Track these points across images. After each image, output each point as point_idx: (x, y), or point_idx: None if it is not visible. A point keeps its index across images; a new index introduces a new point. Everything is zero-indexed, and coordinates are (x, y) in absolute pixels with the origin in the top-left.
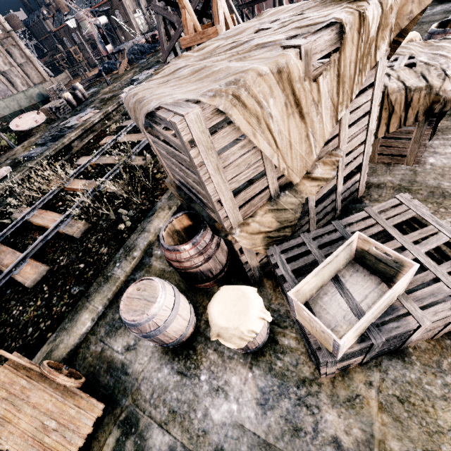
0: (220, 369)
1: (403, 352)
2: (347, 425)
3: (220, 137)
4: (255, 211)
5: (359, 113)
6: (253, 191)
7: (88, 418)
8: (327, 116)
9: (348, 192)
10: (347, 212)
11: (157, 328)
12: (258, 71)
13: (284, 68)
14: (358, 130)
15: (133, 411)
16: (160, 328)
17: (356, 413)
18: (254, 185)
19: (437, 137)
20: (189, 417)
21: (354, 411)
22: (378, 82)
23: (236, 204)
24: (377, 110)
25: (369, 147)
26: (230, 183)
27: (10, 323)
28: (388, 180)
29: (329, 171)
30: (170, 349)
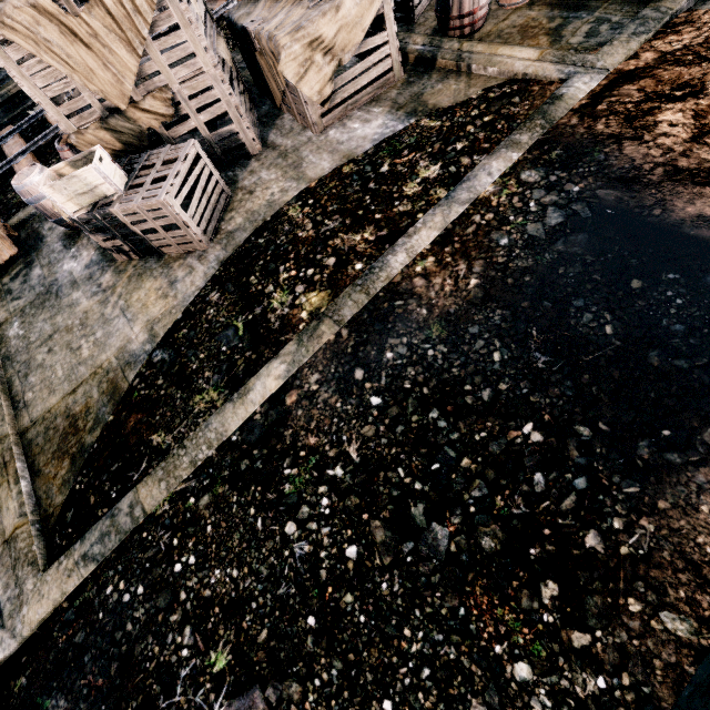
0: (83, 248)
1: (163, 256)
2: (110, 280)
3: (14, 51)
4: (90, 125)
5: (181, 54)
6: (76, 105)
7: (8, 253)
8: (122, 50)
9: (229, 143)
10: (234, 166)
11: (32, 197)
12: (13, 5)
13: (35, 4)
14: (193, 72)
15: (34, 259)
16: (34, 198)
17: (118, 276)
18: (75, 100)
19: (366, 108)
20: (55, 266)
21: (118, 276)
22: (184, 24)
23: (60, 111)
24: (206, 55)
25: (226, 95)
26: (45, 91)
27: (4, 203)
28: (287, 144)
29: (163, 107)
30: (69, 233)
